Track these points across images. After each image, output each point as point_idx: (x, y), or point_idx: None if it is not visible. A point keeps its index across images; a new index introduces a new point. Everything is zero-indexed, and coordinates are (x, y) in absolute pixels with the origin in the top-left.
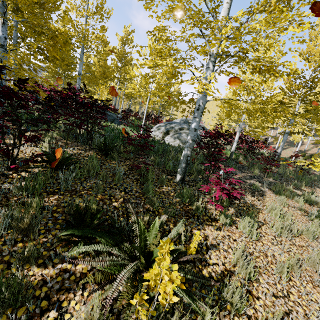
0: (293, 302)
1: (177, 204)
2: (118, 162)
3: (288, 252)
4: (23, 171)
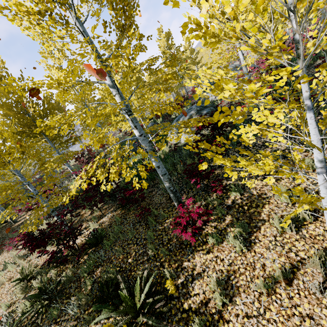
0: (268, 320)
1: (174, 238)
2: (136, 209)
3: (287, 254)
4: (85, 255)
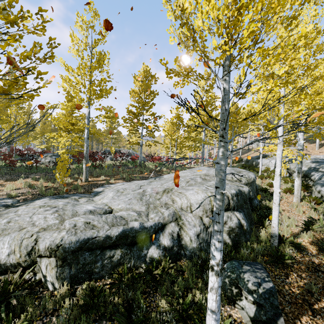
0: None
1: None
2: None
3: None
4: None
